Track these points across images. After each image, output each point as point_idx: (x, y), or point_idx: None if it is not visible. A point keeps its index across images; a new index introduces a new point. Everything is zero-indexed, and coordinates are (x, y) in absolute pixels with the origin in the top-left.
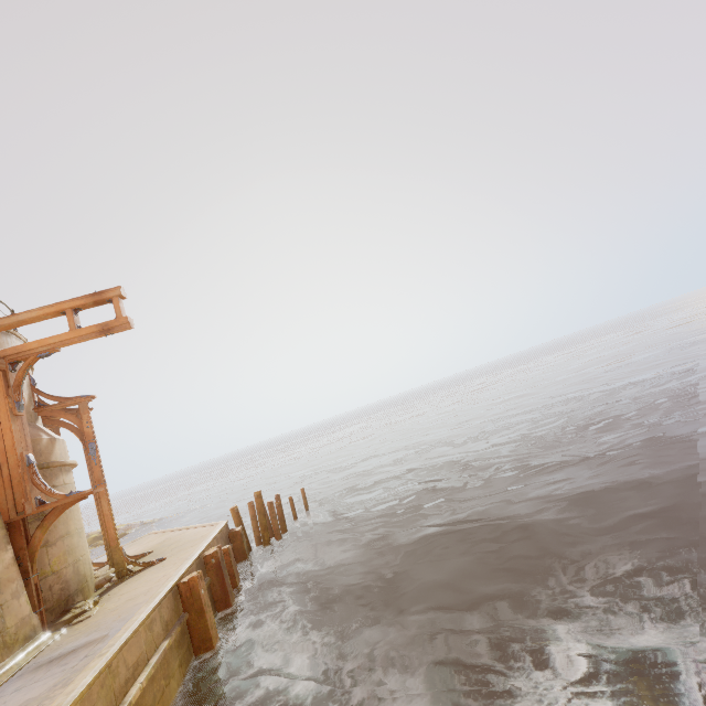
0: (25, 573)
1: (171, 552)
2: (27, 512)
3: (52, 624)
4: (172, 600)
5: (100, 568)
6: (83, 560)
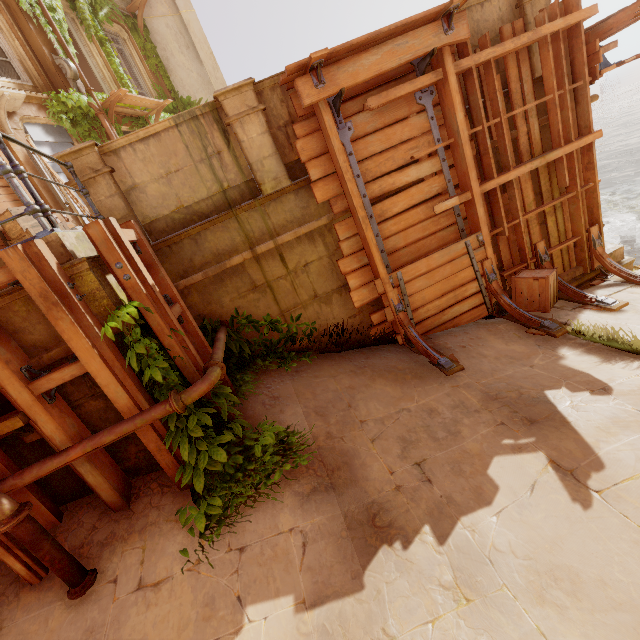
0: None
1: None
2: None
3: None
4: None
5: None
6: None
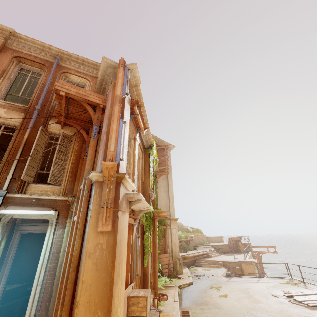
0: None
1: None
2: None
3: None
4: None
5: None
6: None
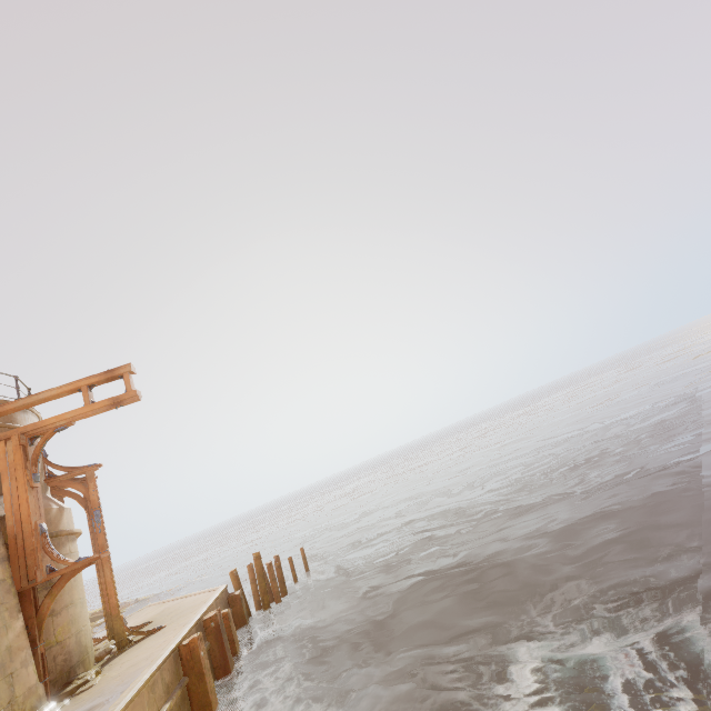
0: (33, 642)
1: (171, 619)
2: (38, 580)
3: (55, 696)
4: (173, 663)
5: (98, 644)
6: (85, 631)
